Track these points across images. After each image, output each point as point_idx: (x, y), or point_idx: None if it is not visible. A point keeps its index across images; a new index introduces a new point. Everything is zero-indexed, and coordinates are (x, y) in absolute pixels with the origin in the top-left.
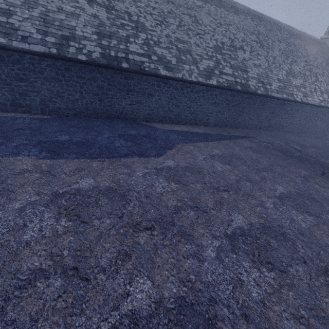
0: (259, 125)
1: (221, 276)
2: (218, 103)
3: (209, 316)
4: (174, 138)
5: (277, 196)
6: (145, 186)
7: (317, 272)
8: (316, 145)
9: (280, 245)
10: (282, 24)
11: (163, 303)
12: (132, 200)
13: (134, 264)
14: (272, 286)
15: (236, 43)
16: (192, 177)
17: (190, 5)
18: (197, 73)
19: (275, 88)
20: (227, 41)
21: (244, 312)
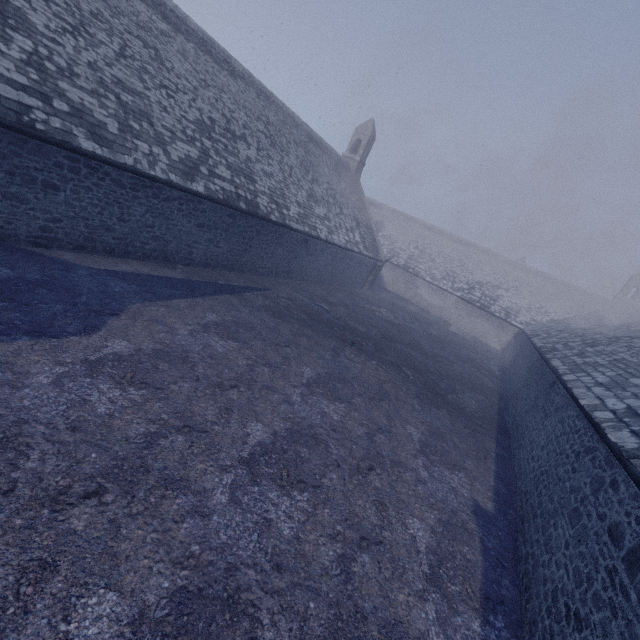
0: (276, 269)
1: (241, 526)
2: (208, 225)
3: (229, 593)
4: (120, 290)
5: (305, 382)
6: (66, 406)
7: (350, 473)
8: (345, 302)
9: (312, 453)
10: (299, 119)
11: (147, 616)
12: (36, 444)
13: (70, 577)
14: (306, 510)
15: (235, 128)
16: (171, 370)
17: (145, 23)
18: (166, 163)
19: (295, 215)
20: (221, 119)
21: (276, 562)
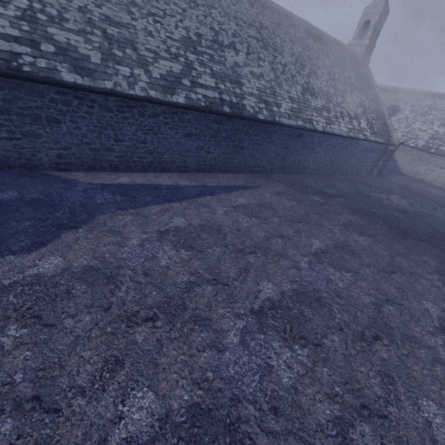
0: (270, 167)
1: None
2: (196, 134)
3: None
4: (101, 201)
5: (257, 308)
6: None
7: None
8: (345, 191)
9: None
10: (297, 18)
11: None
12: None
13: None
14: None
15: (222, 38)
16: (83, 295)
17: None
18: (146, 82)
19: (286, 111)
20: (208, 33)
21: None
